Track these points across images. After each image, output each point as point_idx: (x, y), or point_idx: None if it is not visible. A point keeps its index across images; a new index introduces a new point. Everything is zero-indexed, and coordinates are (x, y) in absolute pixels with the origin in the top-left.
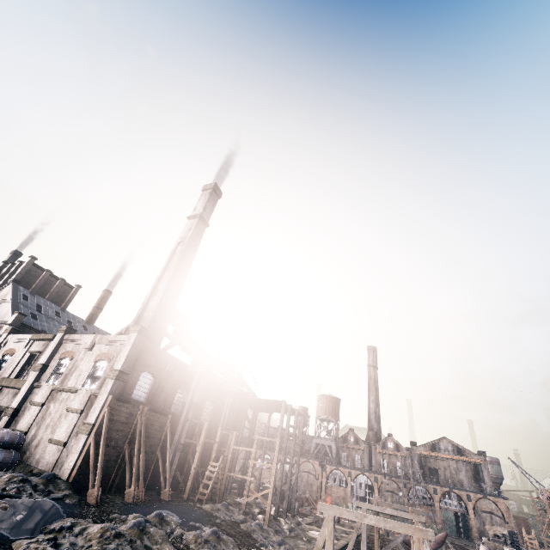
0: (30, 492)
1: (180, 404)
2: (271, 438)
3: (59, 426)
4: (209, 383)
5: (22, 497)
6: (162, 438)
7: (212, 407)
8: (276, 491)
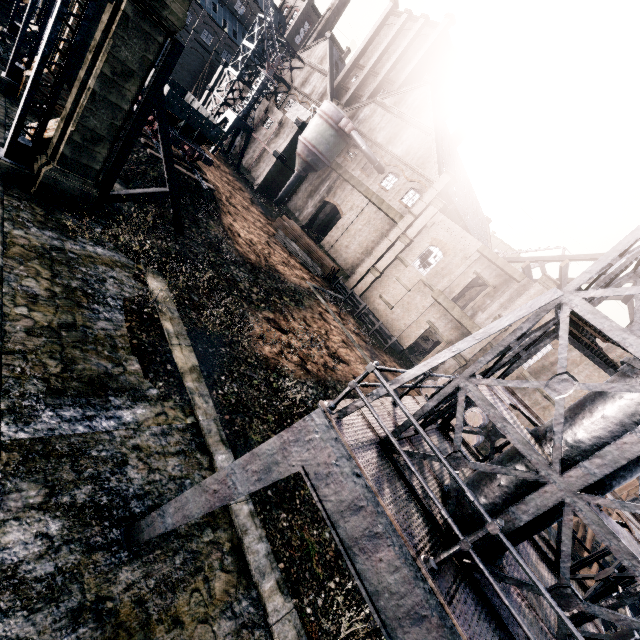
0: None
1: None
2: None
3: None
4: None
5: None
6: None
7: None
8: None
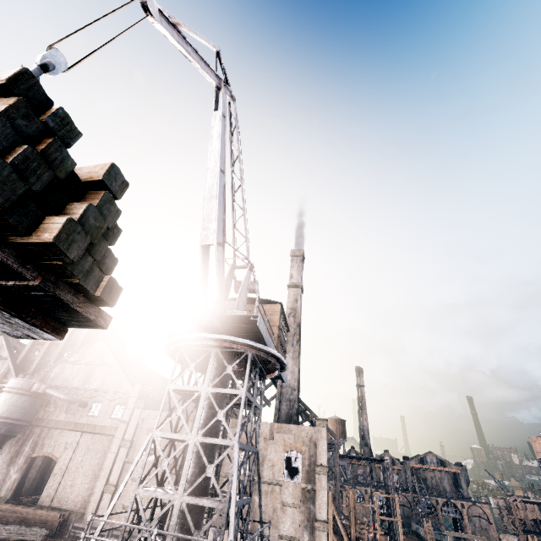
0: None
1: None
2: (391, 495)
3: (281, 521)
4: None
5: None
6: None
7: None
8: (395, 539)
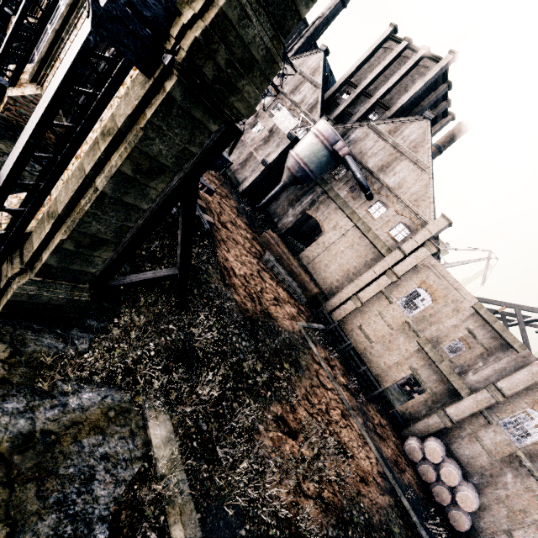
0: None
1: None
2: None
3: (525, 530)
4: None
5: None
6: None
7: None
8: None
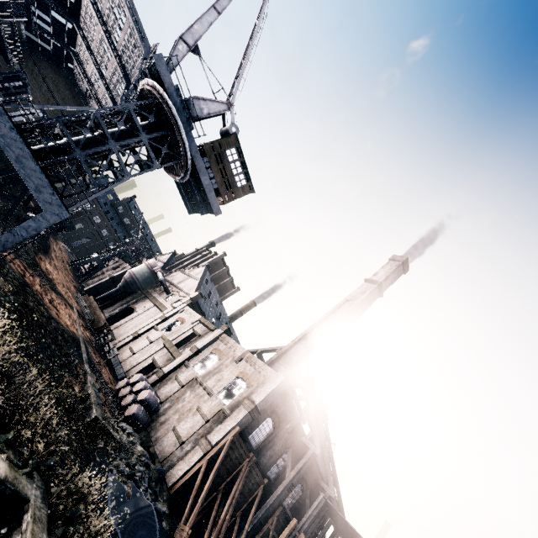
0: (147, 487)
1: (277, 470)
2: None
3: (185, 419)
4: (310, 465)
5: (141, 487)
6: (249, 500)
7: (299, 494)
8: None
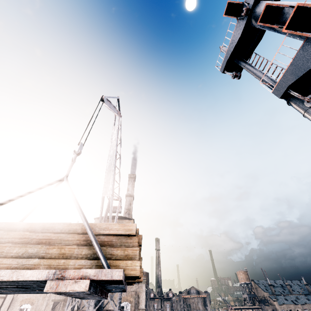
0: None
1: None
2: None
3: None
4: None
5: None
6: None
7: None
8: None
